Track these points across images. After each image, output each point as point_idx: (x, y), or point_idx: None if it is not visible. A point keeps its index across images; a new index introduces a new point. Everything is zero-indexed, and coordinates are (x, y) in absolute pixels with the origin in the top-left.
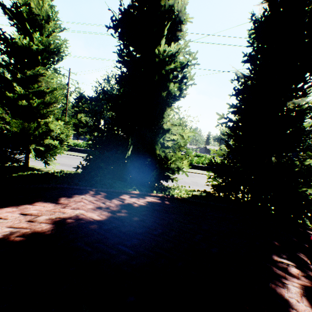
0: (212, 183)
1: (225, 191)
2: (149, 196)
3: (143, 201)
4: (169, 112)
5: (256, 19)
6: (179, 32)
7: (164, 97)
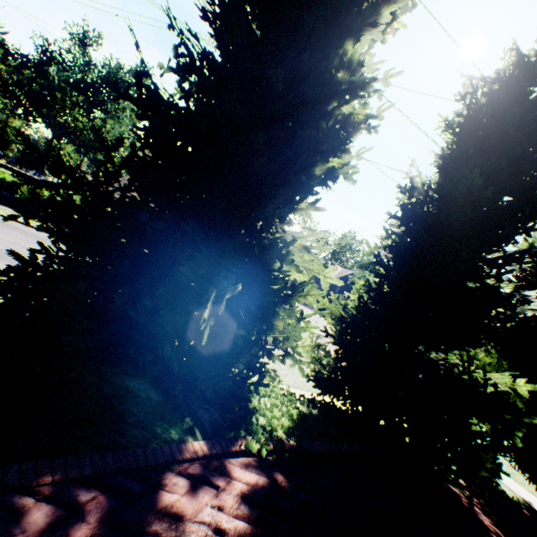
0: (308, 366)
1: (344, 399)
2: (232, 455)
3: (233, 504)
4: (308, 215)
5: (476, 103)
6: (373, 40)
7: (315, 178)
